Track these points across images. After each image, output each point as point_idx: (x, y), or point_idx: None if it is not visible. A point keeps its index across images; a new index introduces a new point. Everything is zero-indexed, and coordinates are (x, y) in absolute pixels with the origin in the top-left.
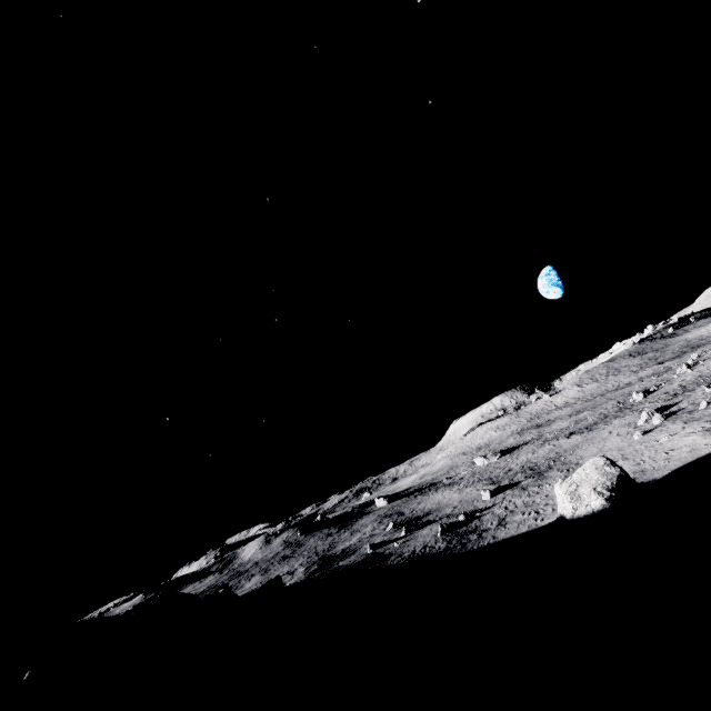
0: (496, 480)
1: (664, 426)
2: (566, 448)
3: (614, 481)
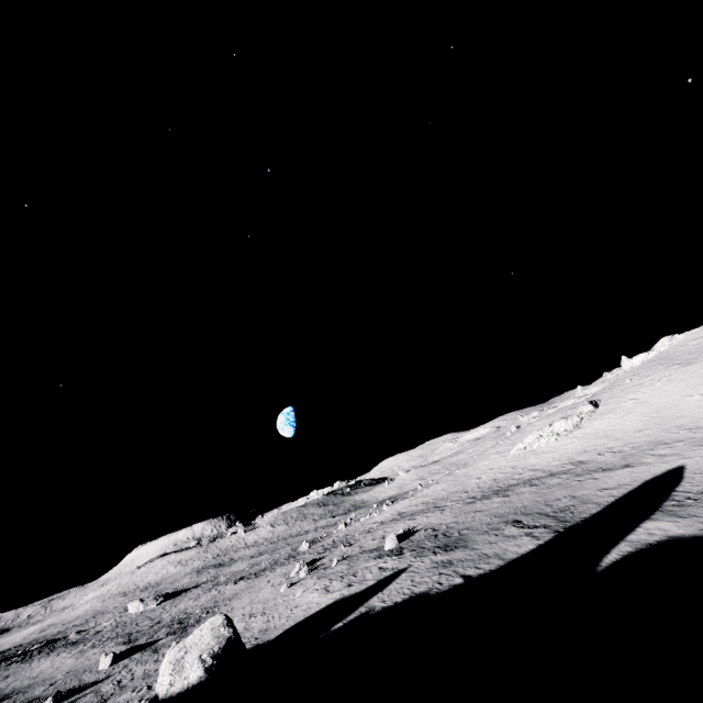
0: (134, 637)
1: (306, 579)
2: (227, 596)
3: (223, 645)
